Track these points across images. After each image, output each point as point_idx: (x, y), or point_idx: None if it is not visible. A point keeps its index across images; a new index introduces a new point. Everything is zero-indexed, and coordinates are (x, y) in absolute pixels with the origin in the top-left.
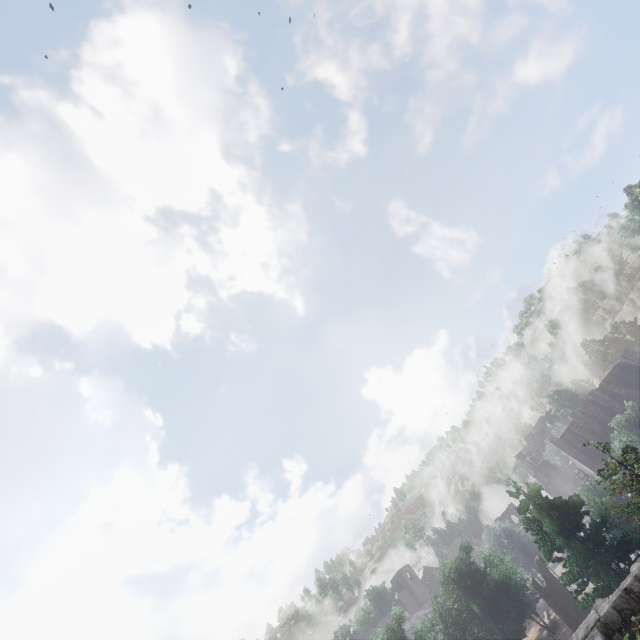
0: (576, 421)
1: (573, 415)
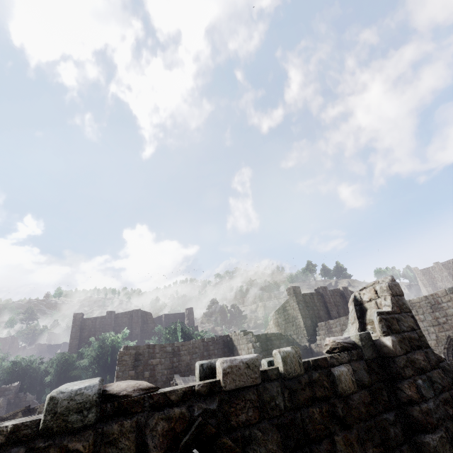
0: (106, 318)
1: (110, 313)
